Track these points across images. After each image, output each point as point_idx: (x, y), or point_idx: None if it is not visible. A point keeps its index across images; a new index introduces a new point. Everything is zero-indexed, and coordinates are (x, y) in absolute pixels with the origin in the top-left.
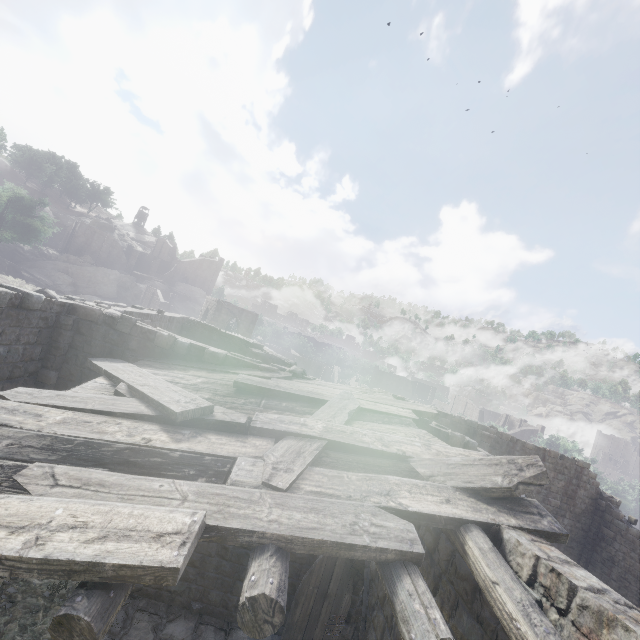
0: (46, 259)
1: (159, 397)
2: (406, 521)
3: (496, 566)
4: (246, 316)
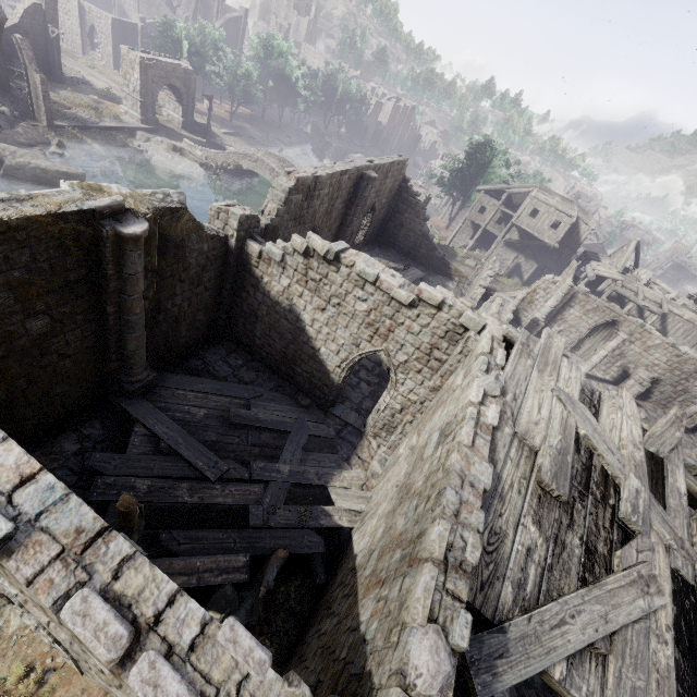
0: None
1: (640, 610)
2: None
3: None
4: None
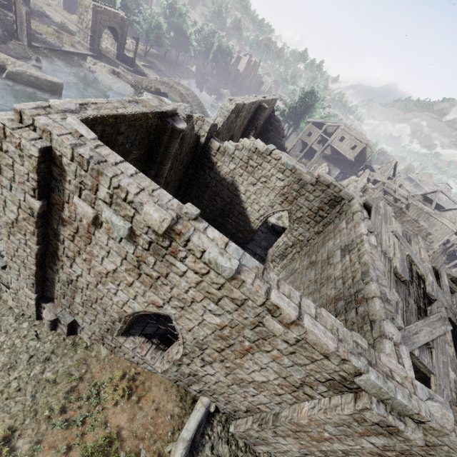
0: None
1: (443, 330)
2: (455, 292)
3: (453, 284)
4: None
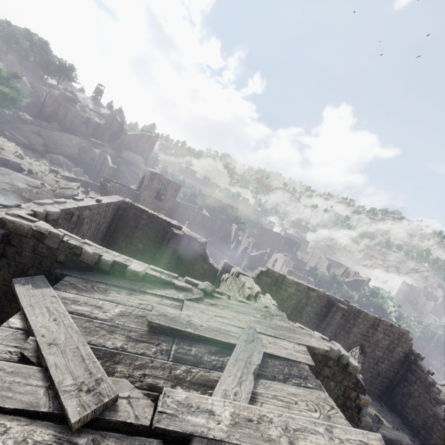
0: (23, 122)
1: (61, 378)
2: None
3: None
4: (172, 186)
